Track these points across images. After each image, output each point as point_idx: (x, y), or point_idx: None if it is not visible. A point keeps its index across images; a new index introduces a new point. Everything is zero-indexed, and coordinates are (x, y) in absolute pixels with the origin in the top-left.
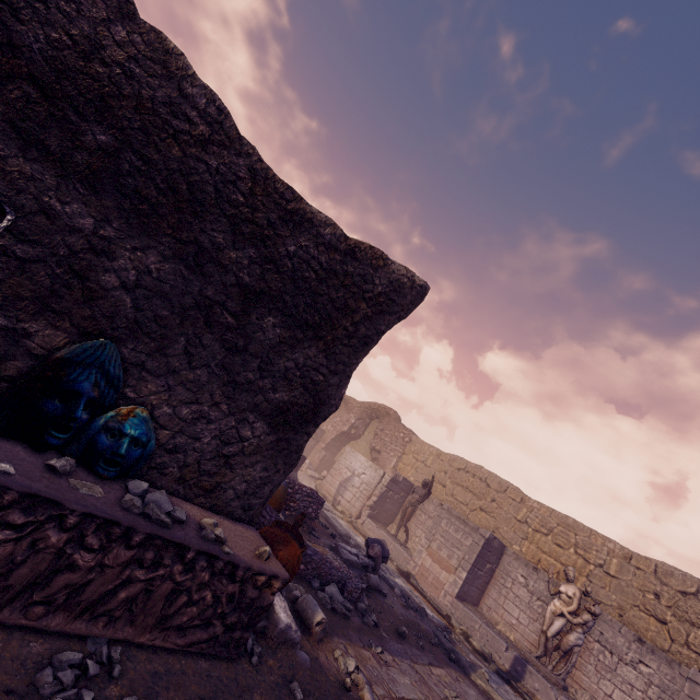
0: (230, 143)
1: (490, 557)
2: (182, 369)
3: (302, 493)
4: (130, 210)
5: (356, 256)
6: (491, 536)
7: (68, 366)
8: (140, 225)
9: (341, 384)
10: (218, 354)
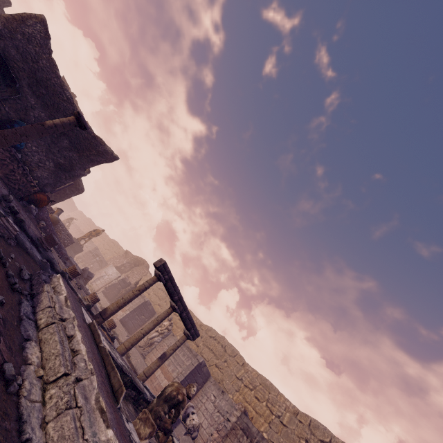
0: (71, 103)
1: (145, 312)
2: (38, 139)
3: (65, 232)
4: (43, 105)
5: (96, 139)
6: (149, 301)
7: (15, 122)
8: (44, 108)
9: (81, 169)
10: (49, 141)
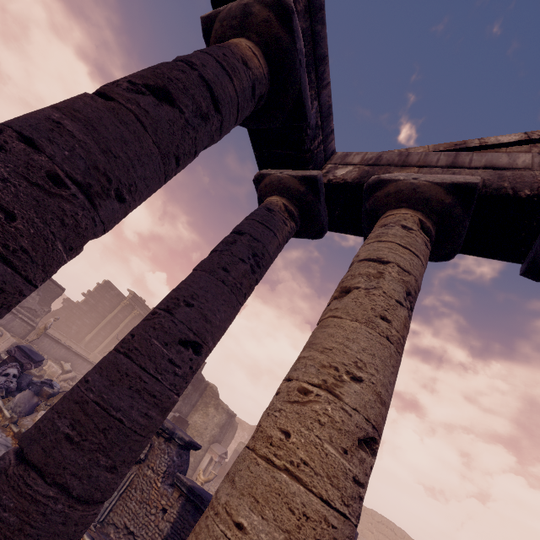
0: None
1: None
2: None
3: None
4: None
5: None
6: None
7: None
8: None
9: None
10: None
